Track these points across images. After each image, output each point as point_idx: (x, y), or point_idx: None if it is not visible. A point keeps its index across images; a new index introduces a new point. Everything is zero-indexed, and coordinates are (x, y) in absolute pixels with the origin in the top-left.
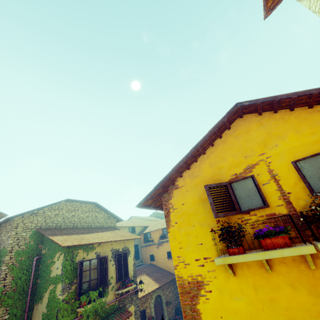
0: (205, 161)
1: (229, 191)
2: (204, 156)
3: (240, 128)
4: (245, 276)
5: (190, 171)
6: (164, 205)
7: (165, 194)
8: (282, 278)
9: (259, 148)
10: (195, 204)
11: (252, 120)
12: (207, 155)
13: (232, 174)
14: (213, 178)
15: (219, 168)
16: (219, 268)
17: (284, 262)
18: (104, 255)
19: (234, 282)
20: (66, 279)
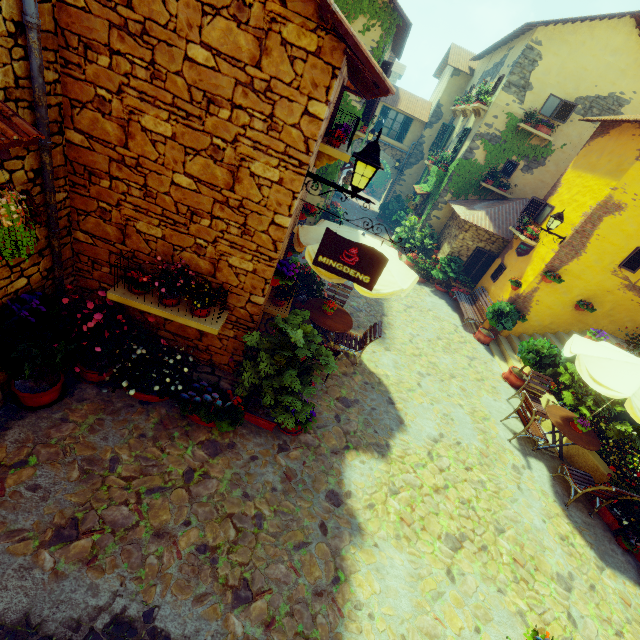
0: None
1: None
2: None
3: None
4: None
5: None
6: None
7: None
8: None
9: None
10: None
11: None
12: None
13: None
14: None
15: None
16: None
17: None
18: None
19: None
20: None
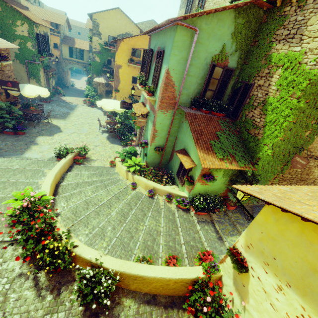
0: (134, 39)
1: (135, 51)
2: (134, 37)
3: (145, 37)
4: (130, 68)
5: (129, 39)
6: (117, 44)
7: (119, 41)
8: (135, 70)
9: (146, 45)
10: (126, 49)
11: (149, 37)
12: (135, 38)
13: (138, 47)
14: (133, 45)
15: (136, 44)
16: (126, 65)
17: (137, 68)
18: (41, 34)
19: (128, 68)
20: (34, 41)
